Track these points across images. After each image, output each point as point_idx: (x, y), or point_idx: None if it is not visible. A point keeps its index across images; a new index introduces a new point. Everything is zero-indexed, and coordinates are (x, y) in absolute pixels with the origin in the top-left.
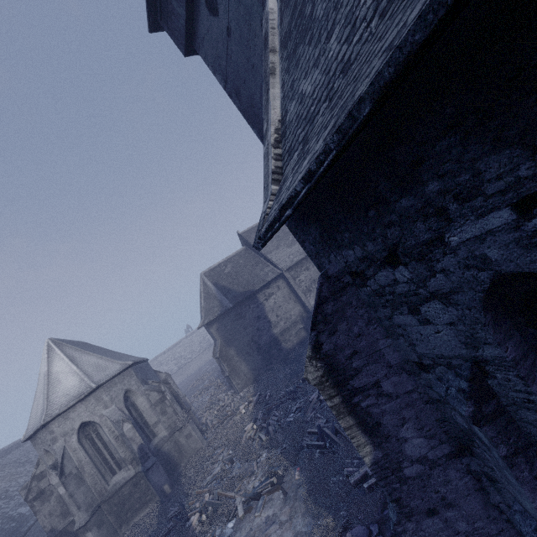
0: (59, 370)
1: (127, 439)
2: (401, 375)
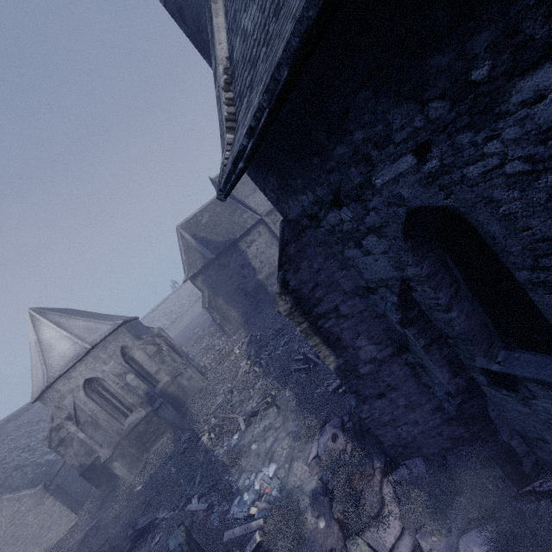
0: (49, 337)
1: (132, 387)
2: (355, 299)
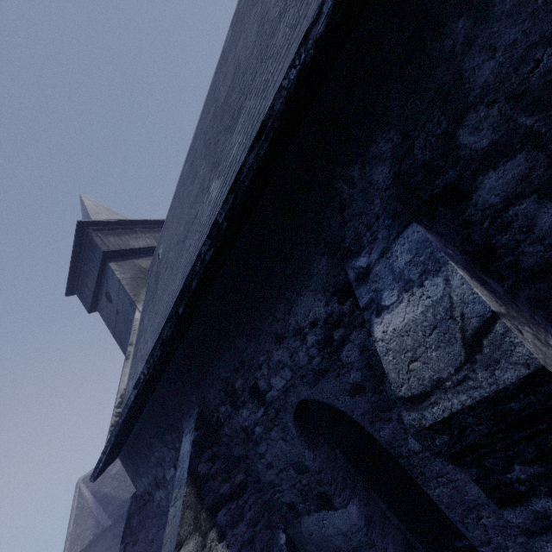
0: None
1: None
2: None
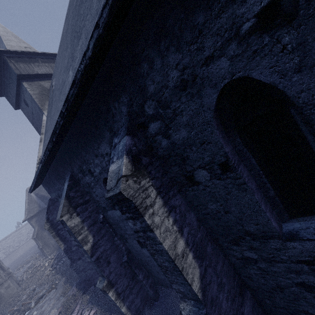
0: None
1: None
2: None
